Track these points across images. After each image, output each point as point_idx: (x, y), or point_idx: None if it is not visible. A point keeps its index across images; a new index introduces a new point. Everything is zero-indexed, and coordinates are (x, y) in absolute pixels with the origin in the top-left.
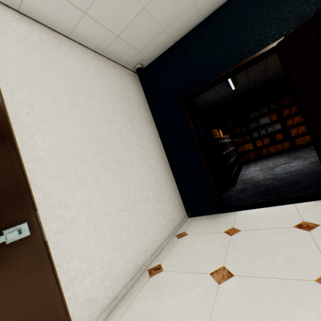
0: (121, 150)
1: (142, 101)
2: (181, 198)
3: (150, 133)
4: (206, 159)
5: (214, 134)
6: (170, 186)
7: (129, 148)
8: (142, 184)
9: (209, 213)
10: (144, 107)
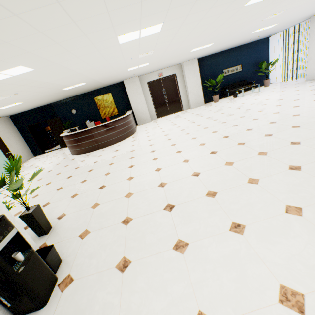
0: (11, 142)
1: (13, 125)
2: (32, 152)
3: (18, 135)
4: (37, 141)
5: (47, 129)
6: (27, 149)
7: (12, 141)
8: (18, 149)
9: (40, 154)
10: (14, 127)
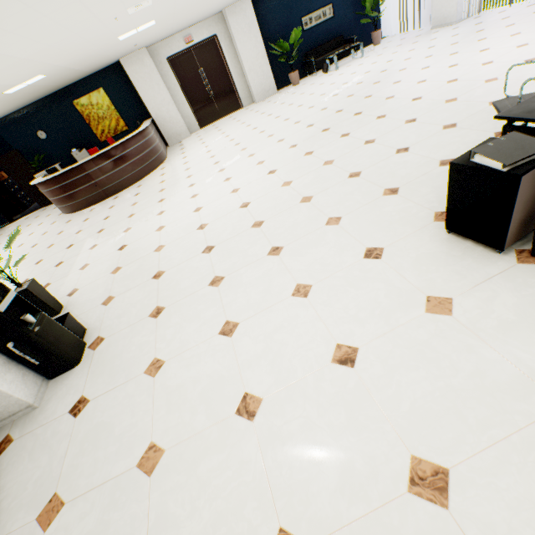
0: None
1: None
2: None
3: None
4: None
5: (1, 178)
6: None
7: None
8: None
9: (7, 225)
10: None
